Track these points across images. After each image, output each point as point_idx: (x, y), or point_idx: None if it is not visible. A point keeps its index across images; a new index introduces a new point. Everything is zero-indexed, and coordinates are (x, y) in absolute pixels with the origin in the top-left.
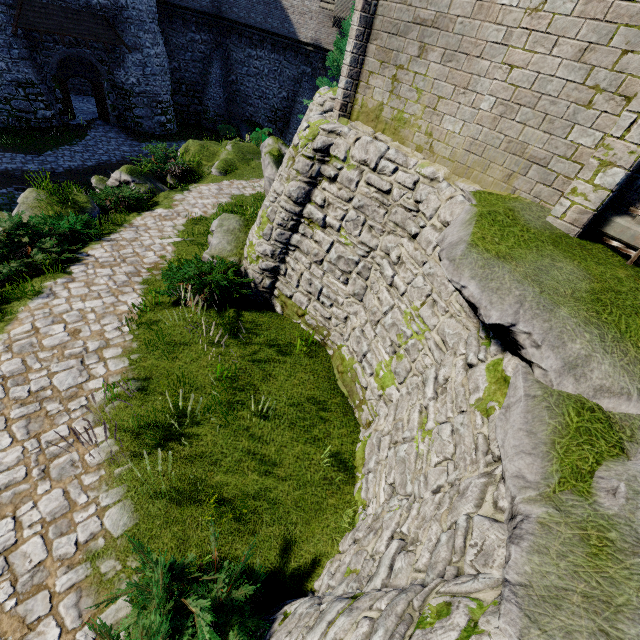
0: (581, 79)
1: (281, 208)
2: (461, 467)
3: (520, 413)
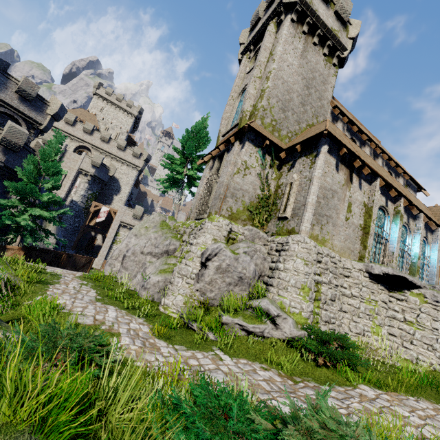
0: (354, 235)
1: (313, 280)
2: (437, 315)
3: (435, 294)
